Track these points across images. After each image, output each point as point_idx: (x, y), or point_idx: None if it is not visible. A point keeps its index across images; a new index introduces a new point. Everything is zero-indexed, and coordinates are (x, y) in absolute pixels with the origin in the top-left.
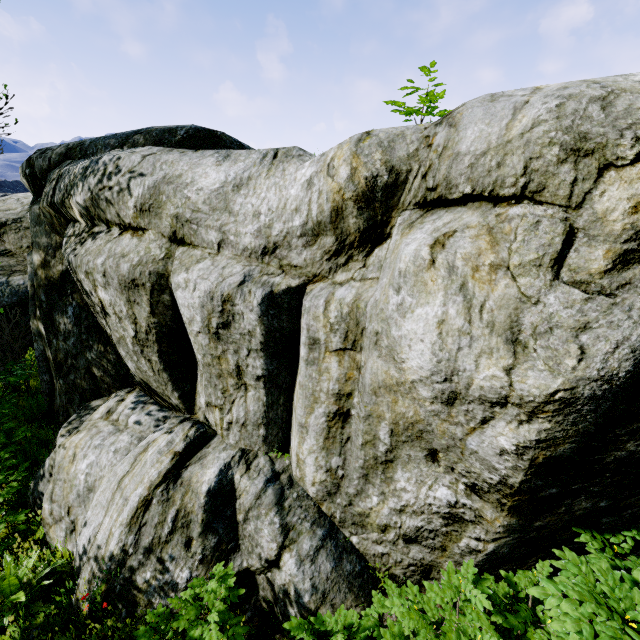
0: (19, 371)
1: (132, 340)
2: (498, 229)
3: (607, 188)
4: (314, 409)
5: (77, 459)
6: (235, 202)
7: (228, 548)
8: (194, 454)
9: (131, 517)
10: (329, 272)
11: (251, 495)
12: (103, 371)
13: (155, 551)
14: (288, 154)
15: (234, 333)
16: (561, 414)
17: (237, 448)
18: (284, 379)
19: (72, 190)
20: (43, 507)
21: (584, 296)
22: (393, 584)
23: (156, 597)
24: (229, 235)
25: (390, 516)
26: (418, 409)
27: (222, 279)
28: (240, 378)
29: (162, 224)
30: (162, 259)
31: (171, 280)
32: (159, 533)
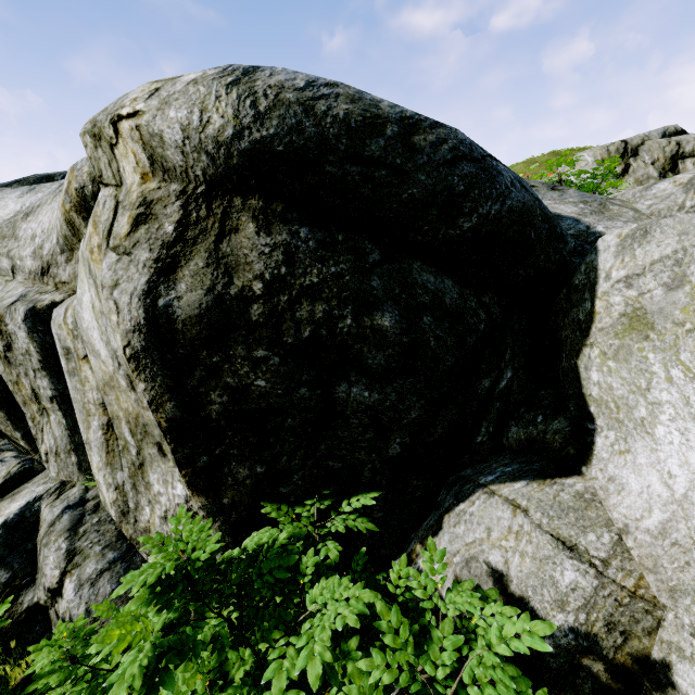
0: None
1: None
2: (95, 213)
3: (123, 165)
4: (90, 423)
5: None
6: (21, 228)
7: (22, 583)
8: (12, 491)
9: None
10: None
11: (46, 523)
12: None
13: None
14: None
15: (18, 354)
16: (141, 371)
17: (58, 481)
18: None
19: None
20: None
21: (117, 258)
22: None
23: None
24: (16, 260)
25: (162, 526)
26: (132, 402)
27: (0, 301)
28: (39, 402)
29: None
30: None
31: None
32: None
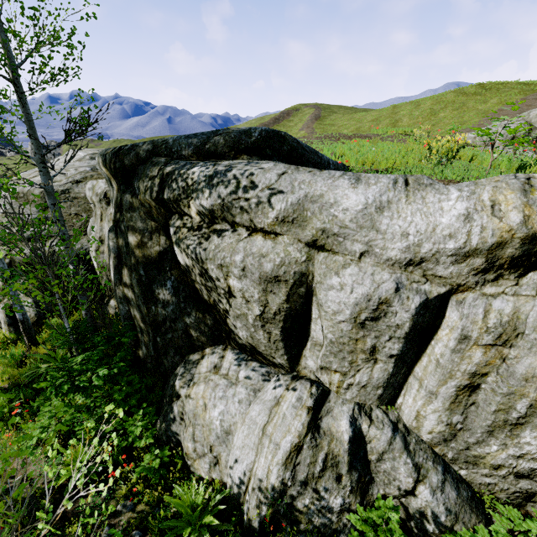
0: (130, 333)
1: (255, 317)
2: None
3: None
4: (447, 382)
5: (208, 408)
6: (381, 222)
7: (366, 480)
8: (320, 408)
9: (286, 458)
10: (476, 284)
11: (383, 442)
12: (200, 332)
13: (310, 484)
14: (419, 182)
15: (381, 325)
16: None
17: (352, 402)
18: (410, 356)
19: (194, 194)
20: (186, 445)
21: None
22: (514, 508)
23: (315, 517)
24: (375, 248)
25: (506, 459)
26: None
27: (377, 285)
28: (372, 355)
29: (303, 233)
30: (304, 261)
31: (322, 281)
32: (312, 470)
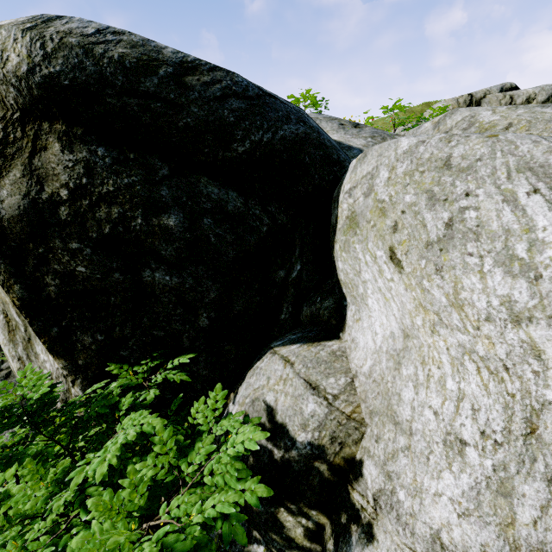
0: None
1: None
2: None
3: None
4: None
5: None
6: None
7: None
8: None
9: None
10: None
11: None
12: None
13: None
14: None
15: None
16: None
17: None
18: None
19: None
20: None
21: None
22: None
23: None
24: None
25: None
26: None
27: None
28: None
29: None
30: None
31: None
32: None
